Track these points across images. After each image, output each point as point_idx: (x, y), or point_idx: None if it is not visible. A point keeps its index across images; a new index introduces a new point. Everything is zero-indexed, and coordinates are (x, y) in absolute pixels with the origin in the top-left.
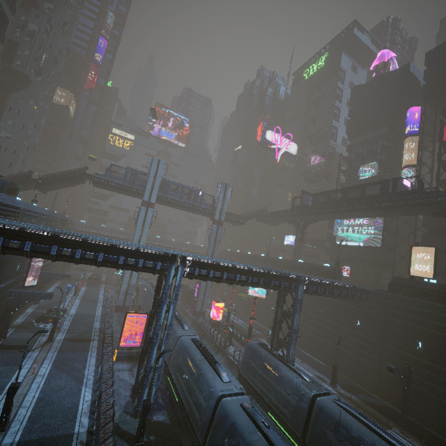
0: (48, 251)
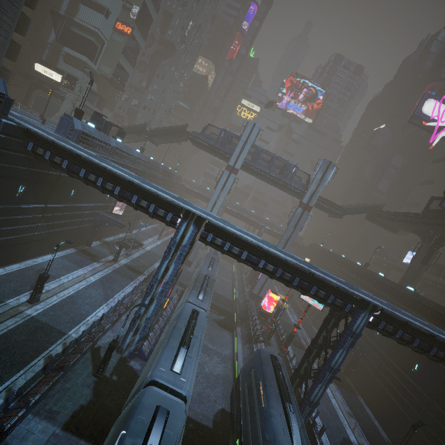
0: (79, 173)
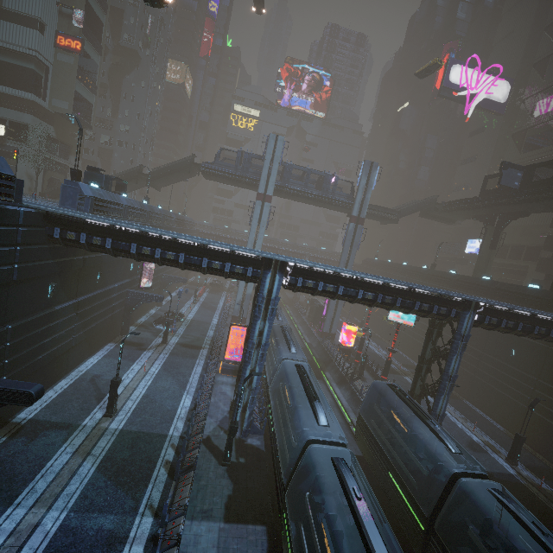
0: (128, 250)
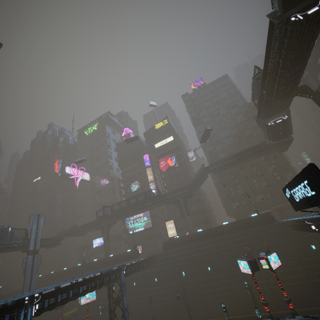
0: None
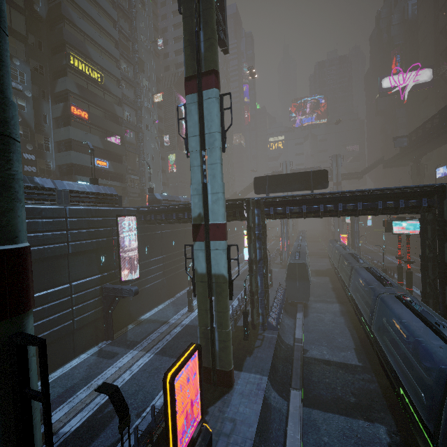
0: None
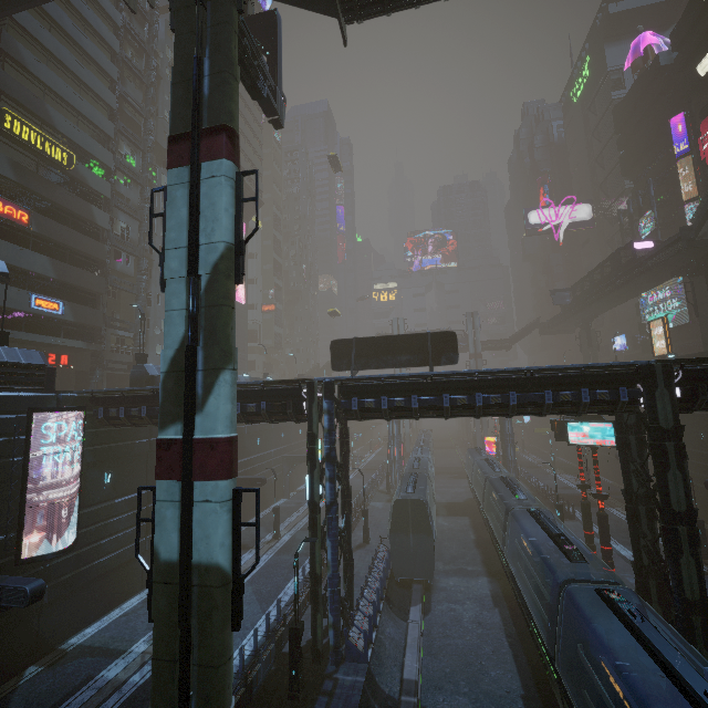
0: None
